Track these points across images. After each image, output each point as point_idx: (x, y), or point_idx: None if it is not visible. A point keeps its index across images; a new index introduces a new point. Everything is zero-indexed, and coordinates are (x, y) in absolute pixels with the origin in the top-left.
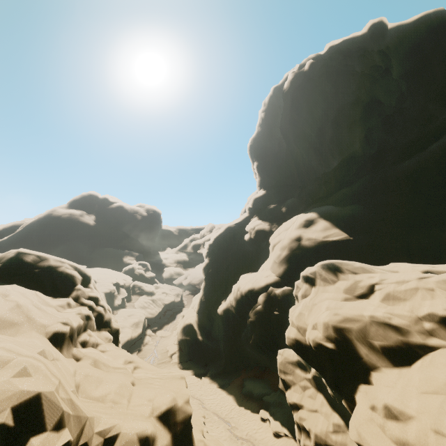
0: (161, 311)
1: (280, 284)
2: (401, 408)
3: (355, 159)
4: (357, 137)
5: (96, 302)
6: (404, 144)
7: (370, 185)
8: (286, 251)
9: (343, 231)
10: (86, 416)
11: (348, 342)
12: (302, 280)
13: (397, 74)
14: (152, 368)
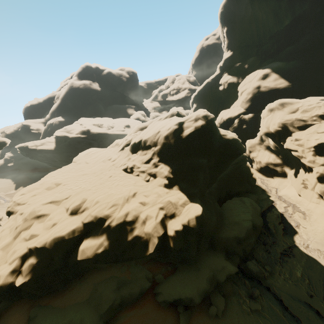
0: None
1: (246, 113)
2: (300, 138)
3: (303, 18)
4: None
5: None
6: None
7: (309, 43)
8: (250, 95)
9: (286, 80)
10: None
11: (286, 127)
12: (266, 109)
13: None
14: None
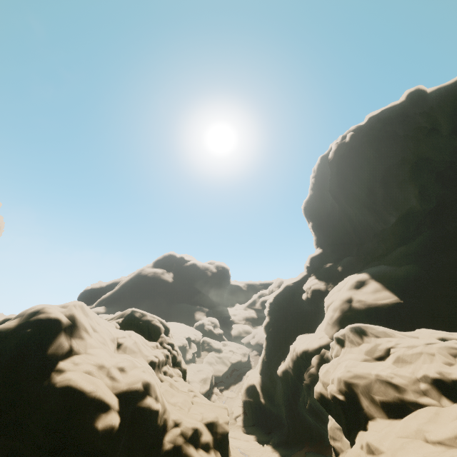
0: (228, 369)
1: None
2: (377, 445)
3: (413, 214)
4: (411, 194)
5: (172, 347)
6: None
7: (429, 243)
8: (337, 312)
9: (394, 293)
10: (167, 405)
11: (354, 395)
12: (335, 341)
13: (448, 130)
14: (206, 400)
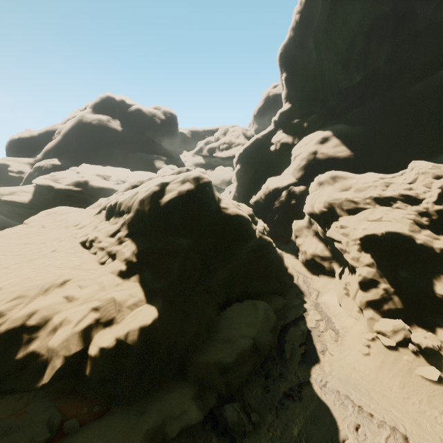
0: None
1: (297, 184)
2: (346, 225)
3: (376, 75)
4: (384, 53)
5: None
6: (423, 63)
7: (380, 106)
8: (304, 161)
9: (348, 148)
10: None
11: (333, 208)
12: (315, 182)
13: None
14: None
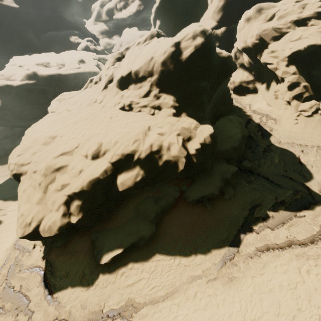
0: None
1: (218, 27)
2: (275, 49)
3: None
4: None
5: None
6: None
7: None
8: (222, 1)
9: None
10: None
11: (263, 38)
12: (243, 19)
13: None
14: None
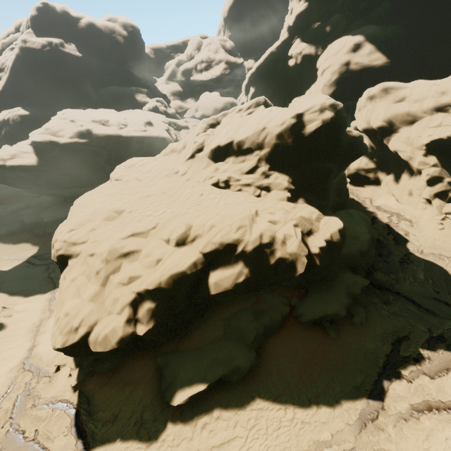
0: None
1: None
2: (409, 135)
3: None
4: None
5: None
6: None
7: None
8: (336, 75)
9: (384, 54)
10: None
11: (391, 121)
12: (365, 97)
13: None
14: None
